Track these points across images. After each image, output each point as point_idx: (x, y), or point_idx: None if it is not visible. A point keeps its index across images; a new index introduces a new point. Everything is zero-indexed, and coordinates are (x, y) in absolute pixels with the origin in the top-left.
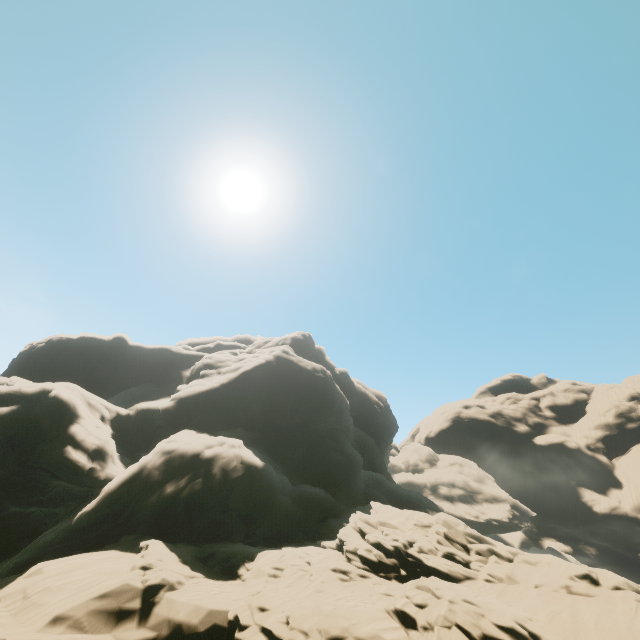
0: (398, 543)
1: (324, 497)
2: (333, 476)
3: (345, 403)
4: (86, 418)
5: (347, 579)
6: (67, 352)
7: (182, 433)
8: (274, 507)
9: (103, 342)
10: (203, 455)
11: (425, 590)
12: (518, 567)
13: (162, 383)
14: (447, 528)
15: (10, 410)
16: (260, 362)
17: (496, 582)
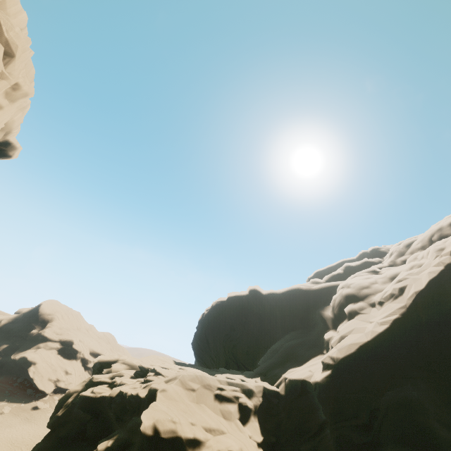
0: None
1: None
2: None
3: None
4: (204, 445)
5: None
6: (222, 314)
7: None
8: None
9: (243, 298)
10: None
11: None
12: None
13: (305, 330)
14: None
15: (106, 449)
16: (436, 272)
17: None
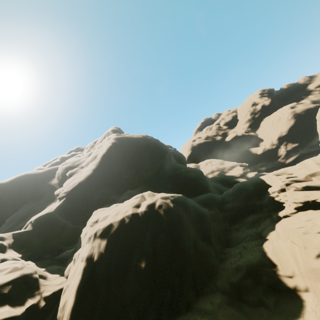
0: None
1: (212, 197)
2: (202, 184)
3: (168, 149)
4: None
5: None
6: None
7: (96, 214)
8: (207, 219)
9: None
10: (141, 215)
11: None
12: None
13: (37, 199)
14: None
15: None
16: (108, 145)
17: None
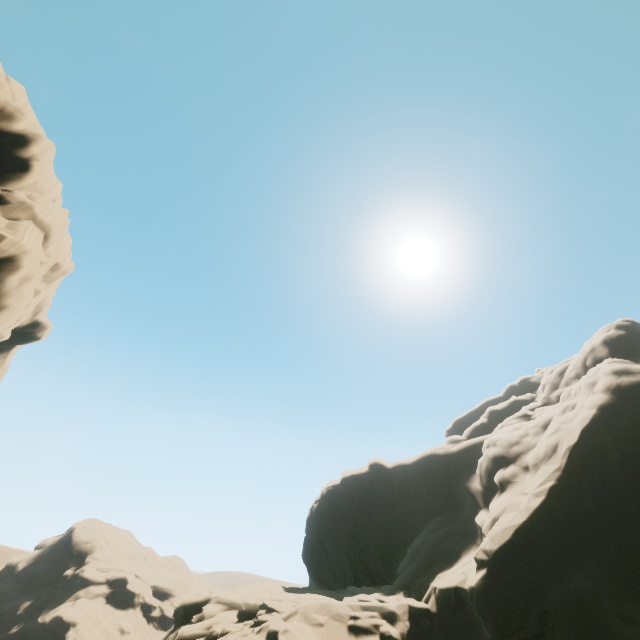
0: None
1: None
2: None
3: None
4: None
5: None
6: (338, 504)
7: None
8: None
9: (362, 477)
10: None
11: None
12: None
13: (452, 512)
14: None
15: None
16: (588, 418)
17: None
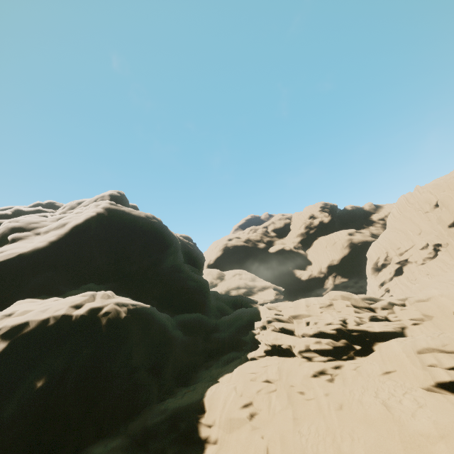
0: (337, 325)
1: (201, 319)
2: (197, 300)
3: (178, 243)
4: None
5: (330, 378)
6: None
7: (18, 305)
8: (173, 345)
9: None
10: (75, 319)
11: (428, 352)
12: (421, 306)
13: None
14: (347, 300)
15: None
16: (90, 214)
17: (420, 322)
